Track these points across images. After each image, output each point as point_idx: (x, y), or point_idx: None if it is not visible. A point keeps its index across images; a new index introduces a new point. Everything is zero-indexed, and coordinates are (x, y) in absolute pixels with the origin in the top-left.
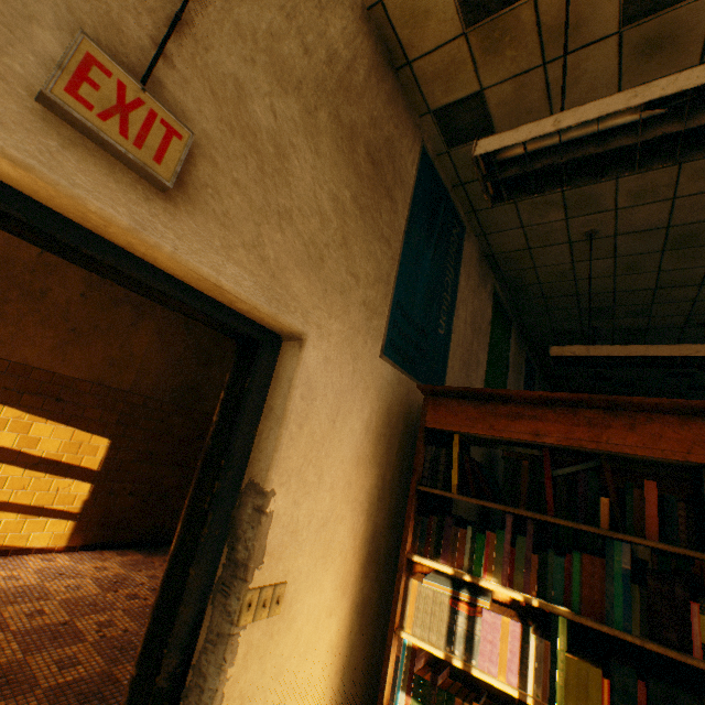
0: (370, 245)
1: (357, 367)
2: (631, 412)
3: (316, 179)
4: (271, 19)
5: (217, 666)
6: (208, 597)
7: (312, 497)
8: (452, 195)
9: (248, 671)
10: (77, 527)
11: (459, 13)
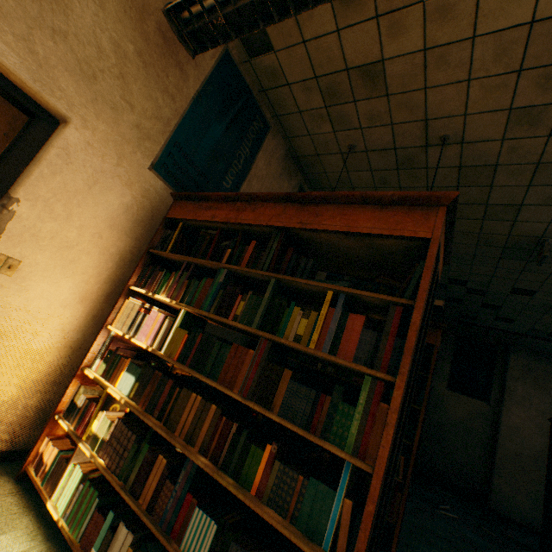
0: (152, 91)
1: (122, 164)
2: (258, 203)
3: (98, 23)
4: None
5: None
6: None
7: (58, 223)
8: (258, 98)
9: None
10: None
11: None
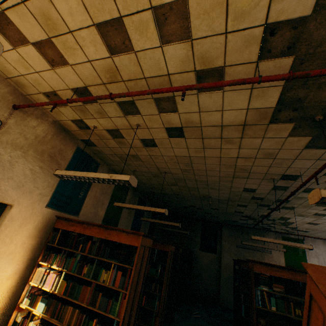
0: (46, 178)
1: (34, 211)
2: (91, 225)
3: (25, 167)
4: (14, 136)
5: None
6: None
7: (7, 246)
8: (93, 156)
9: None
10: None
11: (78, 127)
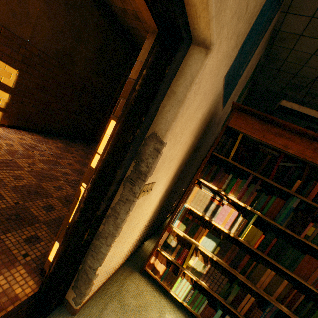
0: None
1: (215, 80)
2: None
3: None
4: None
5: (126, 212)
6: (121, 183)
7: (174, 147)
8: None
9: (134, 212)
10: (4, 115)
11: None
